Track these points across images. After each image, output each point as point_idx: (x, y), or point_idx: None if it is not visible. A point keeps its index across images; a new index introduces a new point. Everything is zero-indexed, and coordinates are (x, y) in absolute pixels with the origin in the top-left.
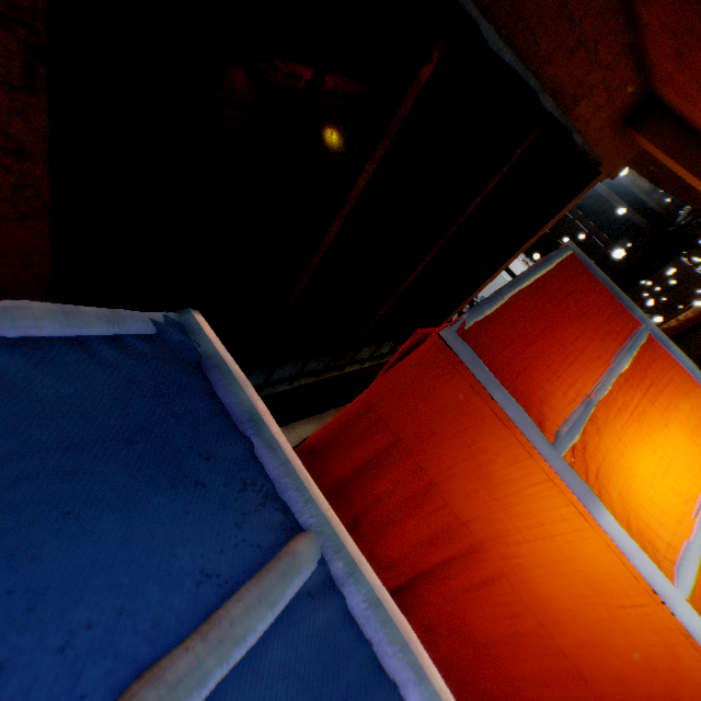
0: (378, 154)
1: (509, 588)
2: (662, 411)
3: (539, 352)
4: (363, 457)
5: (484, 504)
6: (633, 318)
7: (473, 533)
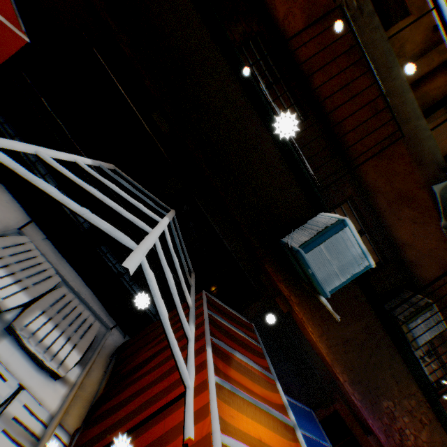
0: (339, 442)
1: None
2: None
3: None
4: None
5: None
6: None
7: None
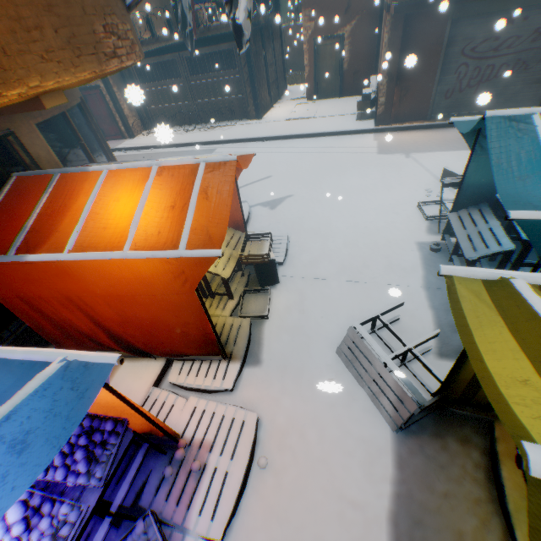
0: None
1: (85, 298)
2: (77, 196)
3: (12, 228)
4: (35, 313)
5: (42, 287)
6: (53, 174)
7: (60, 296)
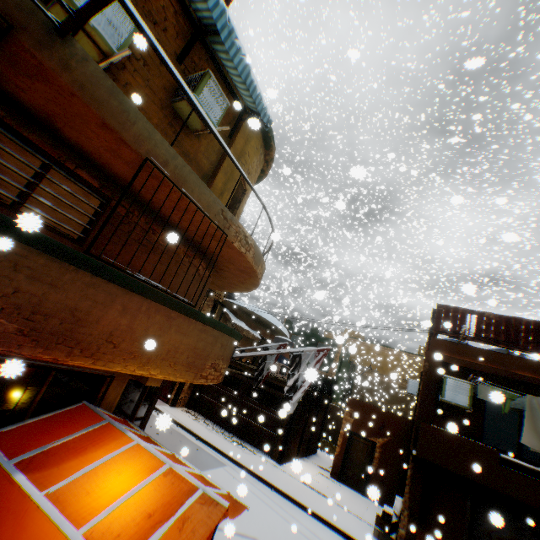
0: None
1: None
2: (100, 446)
3: (38, 437)
4: None
5: None
6: (104, 418)
7: None
